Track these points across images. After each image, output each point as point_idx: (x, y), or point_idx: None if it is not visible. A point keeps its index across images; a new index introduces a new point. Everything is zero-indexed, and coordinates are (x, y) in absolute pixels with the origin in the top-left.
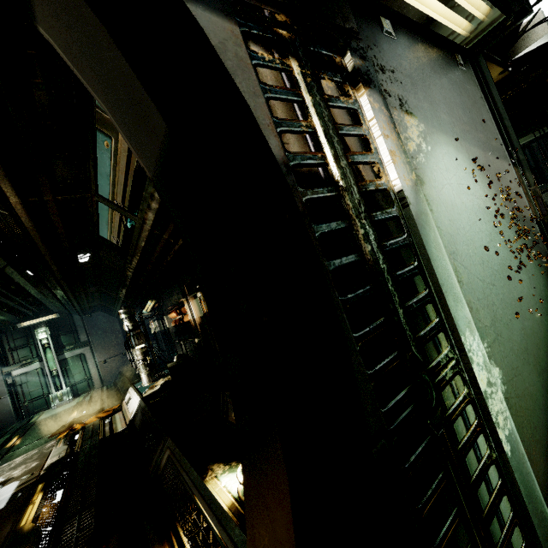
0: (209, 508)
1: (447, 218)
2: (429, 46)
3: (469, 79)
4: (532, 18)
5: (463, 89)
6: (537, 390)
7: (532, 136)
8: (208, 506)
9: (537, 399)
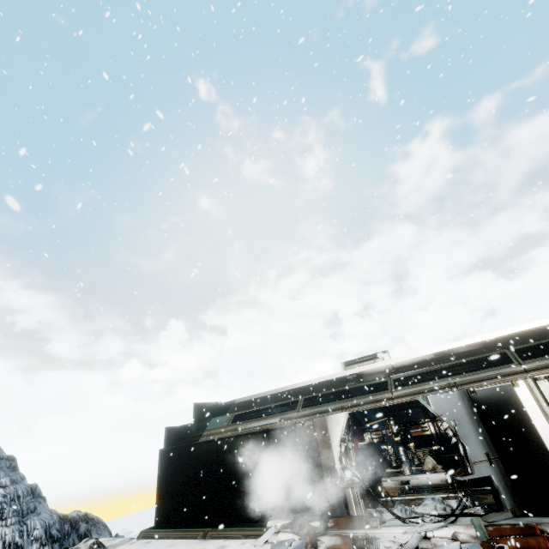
0: None
1: None
2: None
3: None
4: None
5: None
6: None
7: None
8: None
9: None
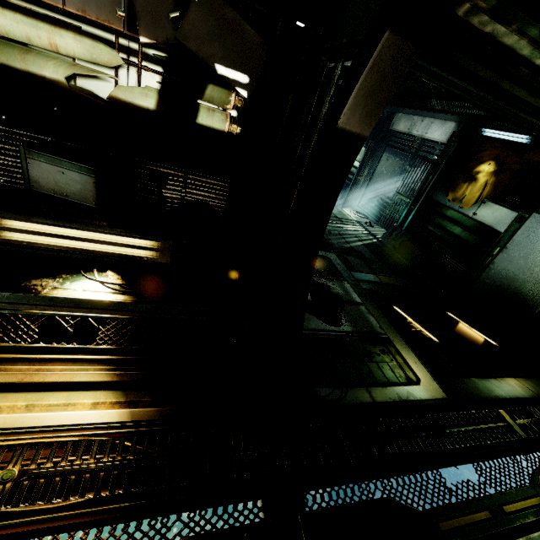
0: (77, 308)
1: None
2: None
3: None
4: None
5: None
6: None
7: None
8: (74, 308)
9: None
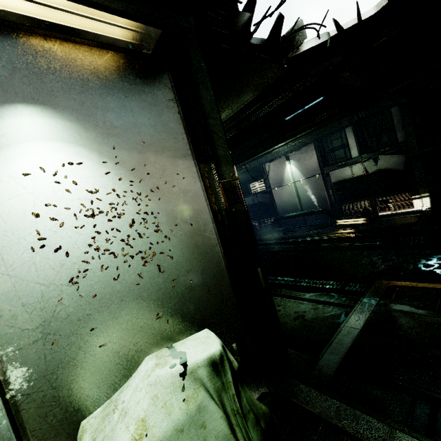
0: None
1: (0, 230)
2: (79, 50)
3: (156, 82)
4: (294, 25)
5: (135, 92)
6: (105, 373)
7: (356, 116)
8: None
9: (99, 382)
